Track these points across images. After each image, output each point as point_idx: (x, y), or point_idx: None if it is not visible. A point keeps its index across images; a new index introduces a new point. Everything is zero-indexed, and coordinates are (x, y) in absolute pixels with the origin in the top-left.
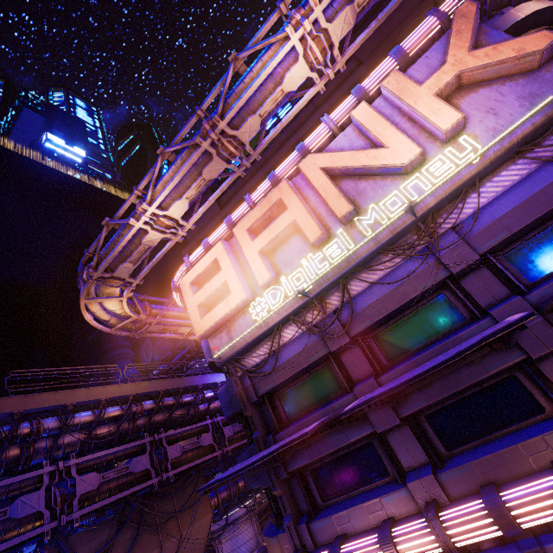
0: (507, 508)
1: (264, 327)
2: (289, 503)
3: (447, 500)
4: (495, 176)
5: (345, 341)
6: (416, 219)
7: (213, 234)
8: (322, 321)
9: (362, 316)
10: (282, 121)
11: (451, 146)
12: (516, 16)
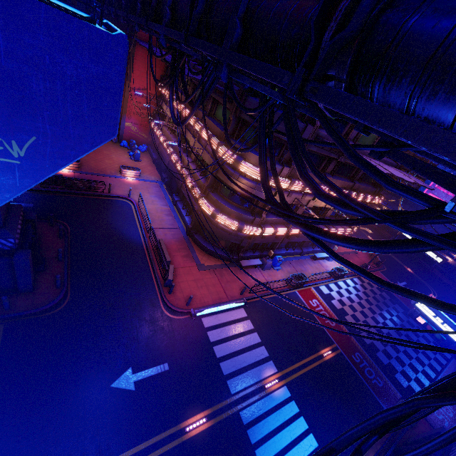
0: None
1: None
2: None
3: None
4: None
5: None
6: None
7: None
8: None
9: None
10: None
11: None
12: None
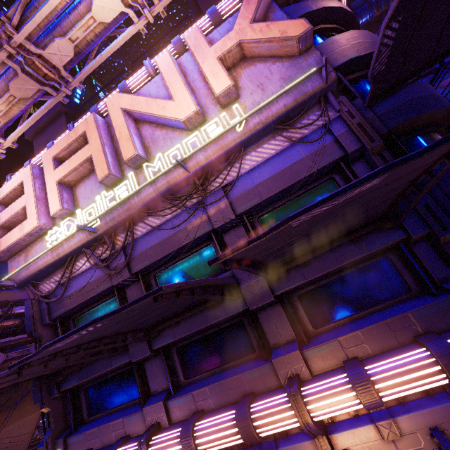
0: (195, 437)
1: (55, 256)
2: (54, 419)
3: (167, 424)
4: (259, 147)
5: (125, 277)
6: (190, 174)
7: (36, 157)
8: (112, 256)
9: (144, 256)
10: (102, 53)
11: (227, 111)
12: (309, 7)
